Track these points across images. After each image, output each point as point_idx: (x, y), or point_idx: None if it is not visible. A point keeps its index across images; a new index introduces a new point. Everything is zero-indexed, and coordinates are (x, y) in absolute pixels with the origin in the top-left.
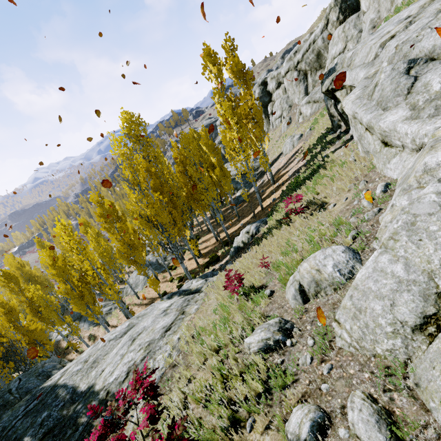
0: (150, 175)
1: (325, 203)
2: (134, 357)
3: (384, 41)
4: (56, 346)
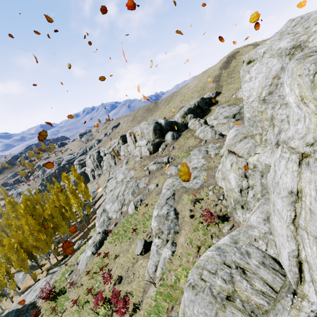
0: (36, 225)
1: None
2: (37, 293)
3: (110, 190)
4: None
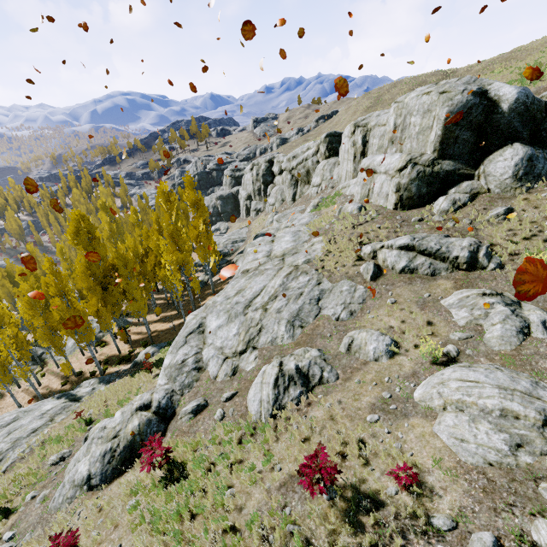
0: (85, 276)
1: None
2: (3, 447)
3: (244, 270)
4: None
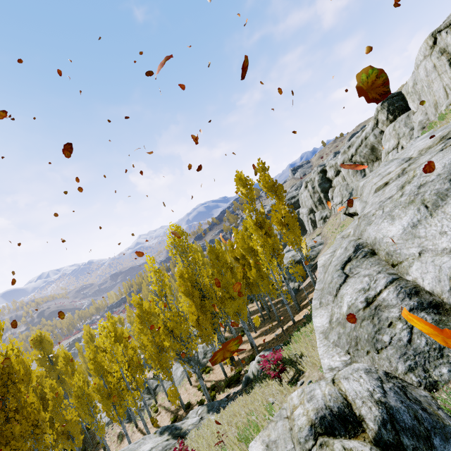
0: (183, 280)
1: (302, 372)
2: None
3: (378, 187)
4: (93, 435)
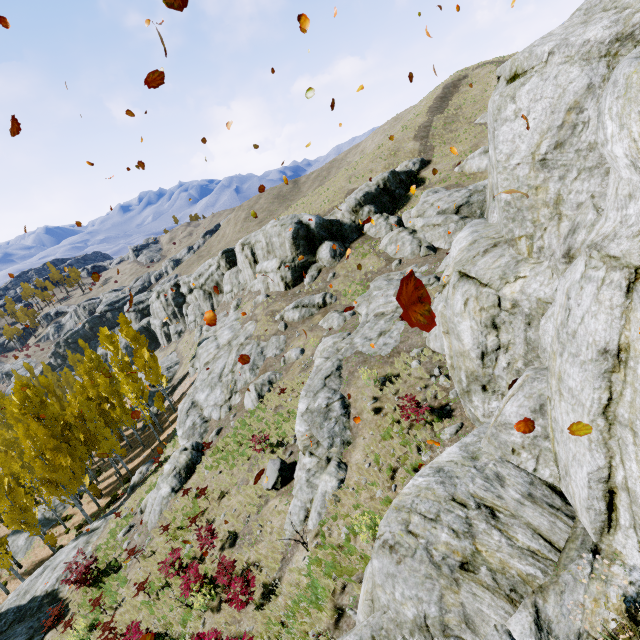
0: (48, 438)
1: None
2: (59, 573)
3: (205, 363)
4: None
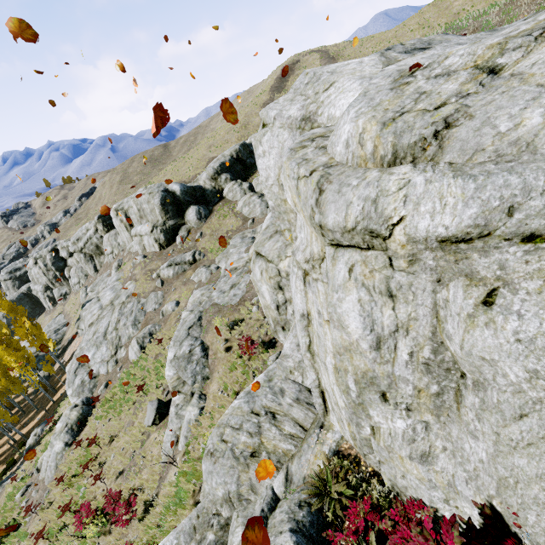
0: None
1: None
2: None
3: (90, 324)
4: None
